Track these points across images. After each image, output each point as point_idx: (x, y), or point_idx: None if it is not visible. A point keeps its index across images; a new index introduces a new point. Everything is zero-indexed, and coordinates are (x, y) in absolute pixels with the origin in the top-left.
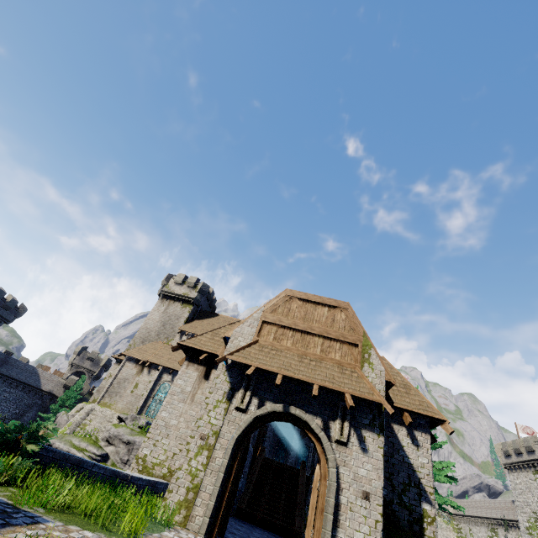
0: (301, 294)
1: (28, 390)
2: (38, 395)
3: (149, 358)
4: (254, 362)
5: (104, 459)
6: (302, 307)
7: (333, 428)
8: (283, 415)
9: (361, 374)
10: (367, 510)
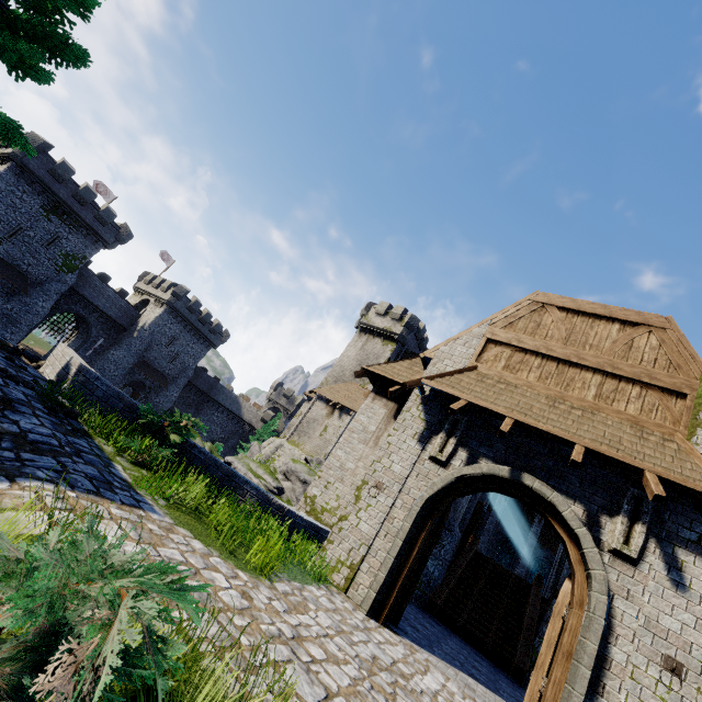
0: (564, 301)
1: (231, 417)
2: (239, 424)
3: (340, 400)
4: (465, 394)
5: (280, 493)
6: (563, 321)
7: (607, 528)
8: (509, 485)
9: (686, 447)
10: (673, 693)
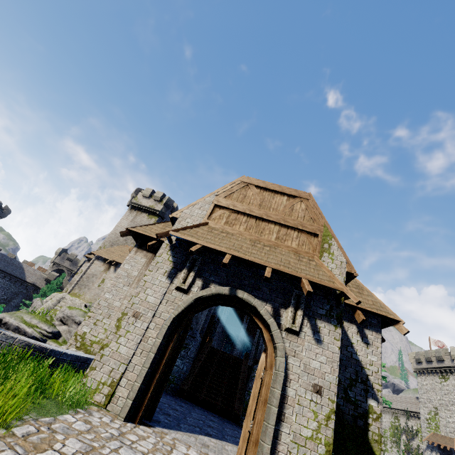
0: (259, 182)
1: (14, 281)
2: (23, 285)
3: (115, 258)
4: (200, 241)
5: (56, 336)
6: (259, 194)
7: (284, 316)
8: (229, 299)
9: (319, 263)
10: (318, 405)
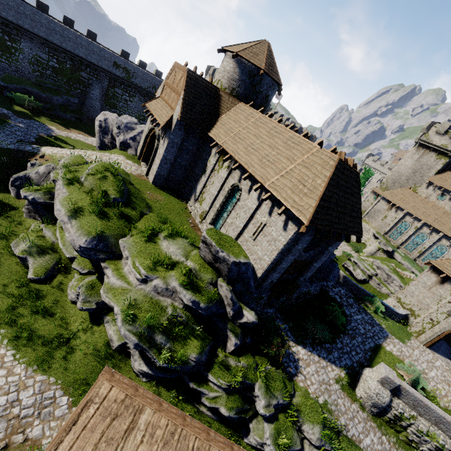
0: None
1: None
2: None
3: (397, 202)
4: None
5: (376, 275)
6: None
7: None
8: None
9: None
10: None
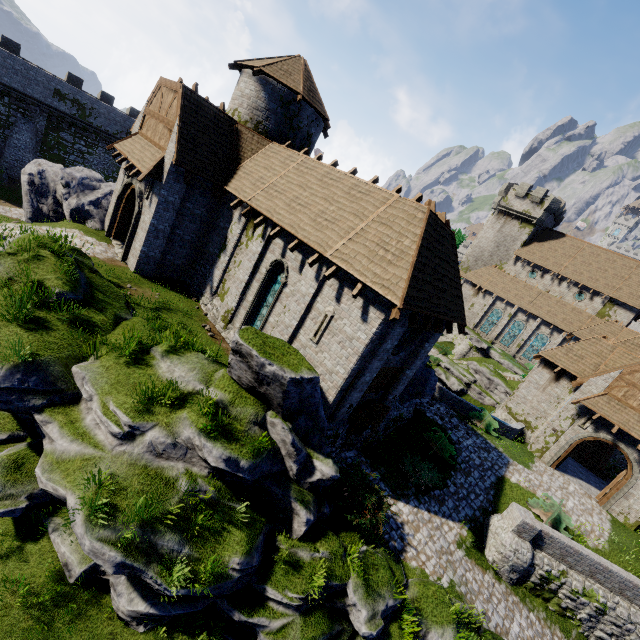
0: None
1: None
2: None
3: (484, 285)
4: (599, 411)
5: (475, 382)
6: None
7: None
8: (611, 442)
9: None
10: None
